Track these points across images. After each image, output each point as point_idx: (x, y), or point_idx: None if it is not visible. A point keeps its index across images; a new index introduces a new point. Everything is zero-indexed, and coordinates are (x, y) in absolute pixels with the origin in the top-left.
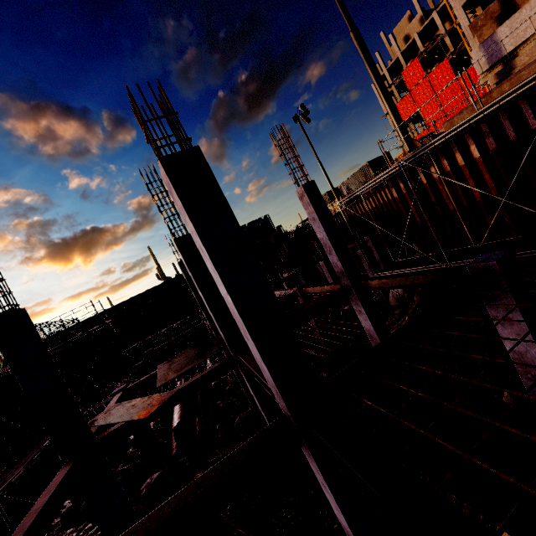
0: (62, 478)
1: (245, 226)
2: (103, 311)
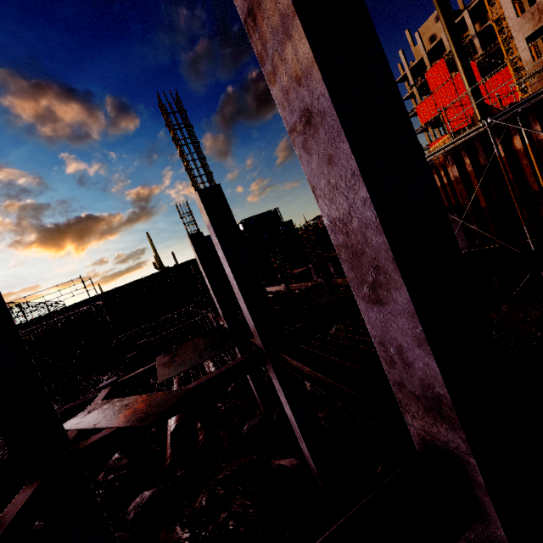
0: (16, 512)
1: (253, 218)
2: (93, 297)
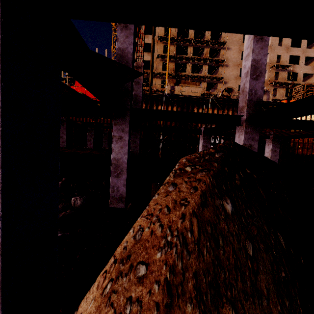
0: None
1: None
2: None
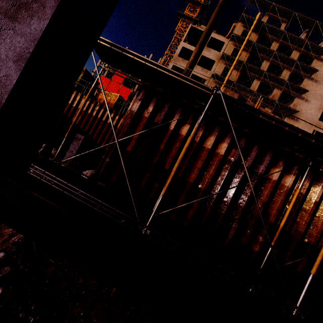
0: None
1: None
2: None
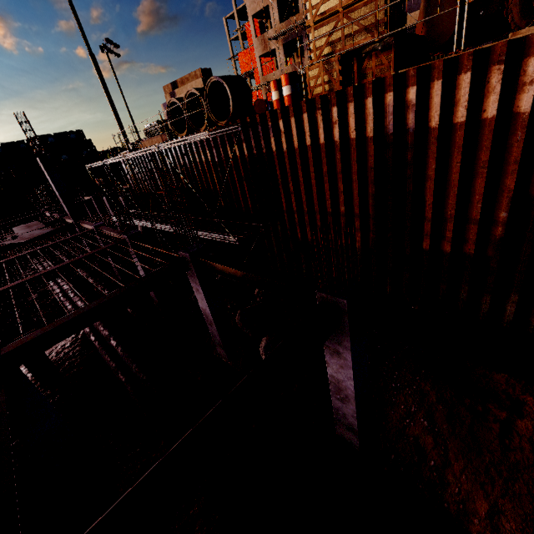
0: None
1: (51, 136)
2: None
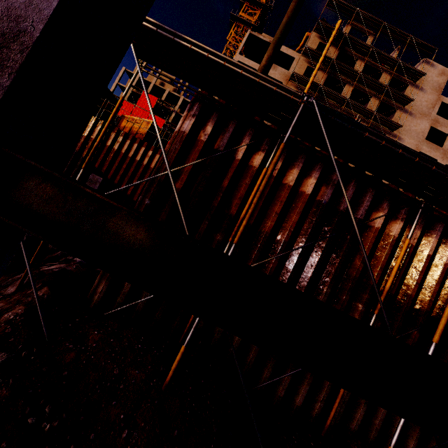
0: None
1: None
2: None
